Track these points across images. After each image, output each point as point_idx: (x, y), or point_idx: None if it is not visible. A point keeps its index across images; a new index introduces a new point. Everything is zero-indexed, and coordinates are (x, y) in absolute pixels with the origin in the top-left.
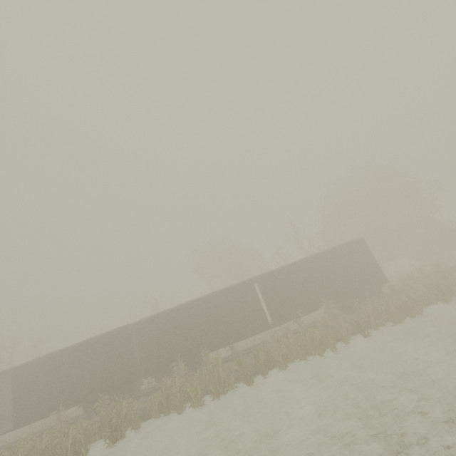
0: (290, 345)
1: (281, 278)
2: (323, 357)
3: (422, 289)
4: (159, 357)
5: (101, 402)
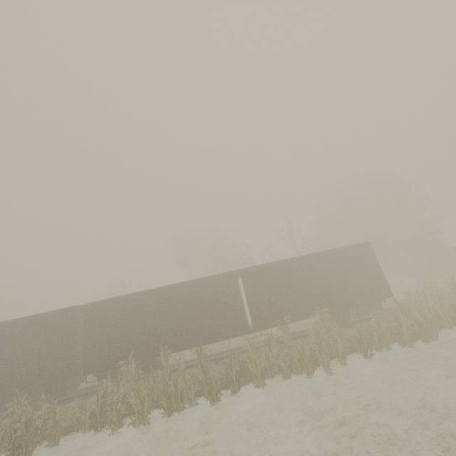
0: (272, 358)
1: (270, 274)
2: (312, 378)
3: (436, 309)
4: (106, 351)
5: (16, 402)
